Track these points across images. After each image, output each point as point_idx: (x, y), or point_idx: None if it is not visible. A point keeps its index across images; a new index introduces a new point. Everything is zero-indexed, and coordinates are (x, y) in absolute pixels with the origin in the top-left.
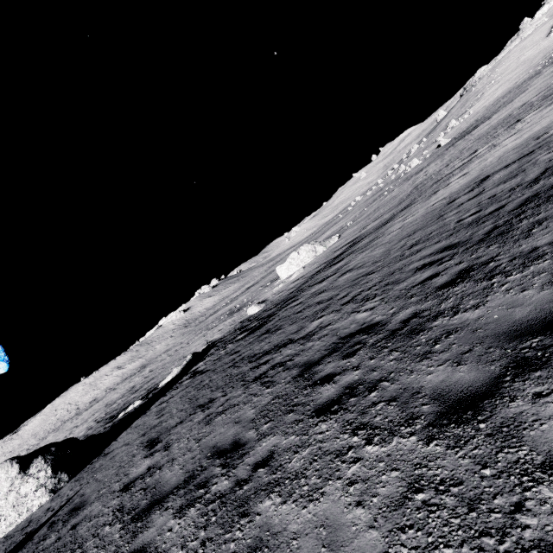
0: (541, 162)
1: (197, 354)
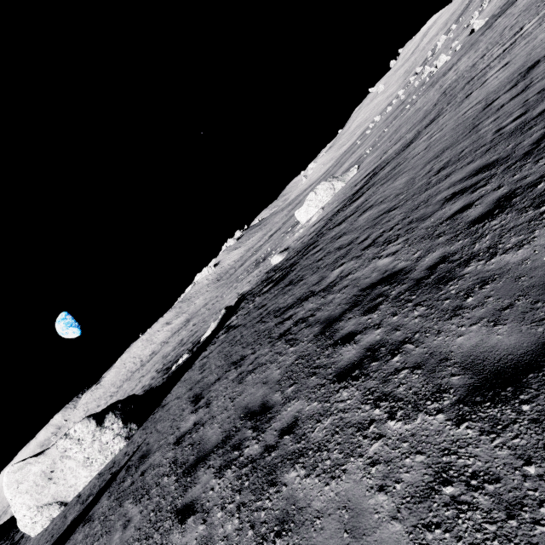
0: None
1: (230, 308)
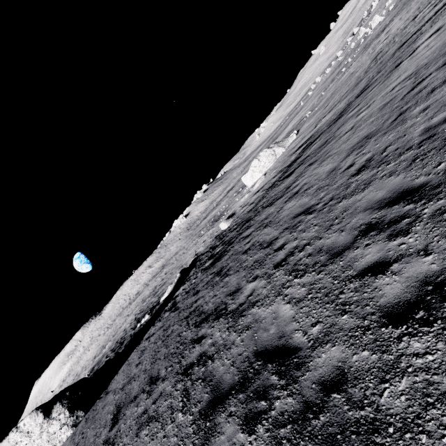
0: None
1: (184, 271)
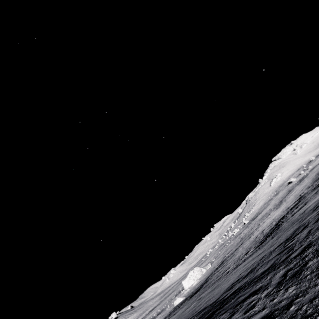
0: (273, 224)
1: None
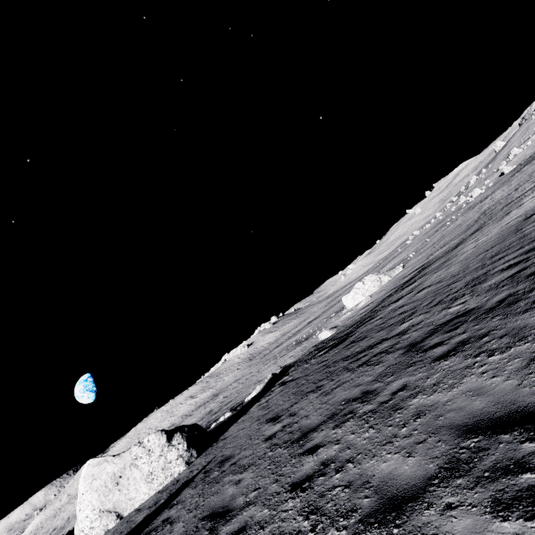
0: None
1: (276, 374)
